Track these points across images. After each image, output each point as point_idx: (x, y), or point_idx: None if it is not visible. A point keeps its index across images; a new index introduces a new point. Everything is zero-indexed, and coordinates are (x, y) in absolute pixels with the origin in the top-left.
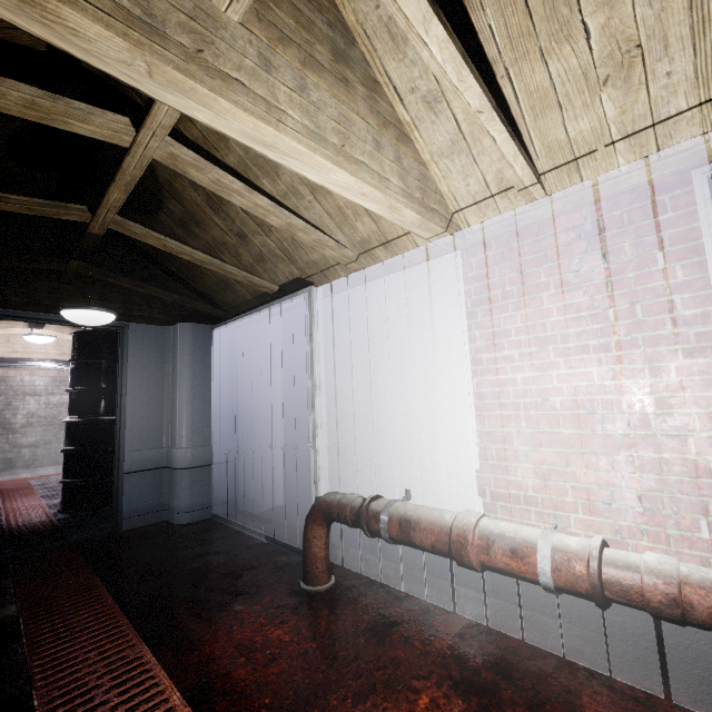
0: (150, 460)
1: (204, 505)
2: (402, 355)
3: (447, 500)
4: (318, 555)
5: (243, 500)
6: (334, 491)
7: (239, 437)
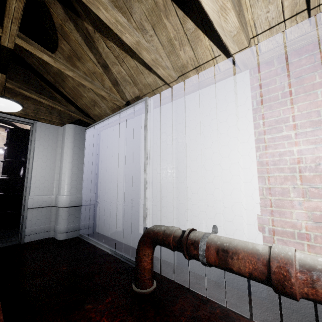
0: (45, 201)
1: (75, 229)
2: (203, 140)
3: (234, 232)
4: (146, 268)
5: (98, 226)
6: (153, 223)
7: (98, 191)
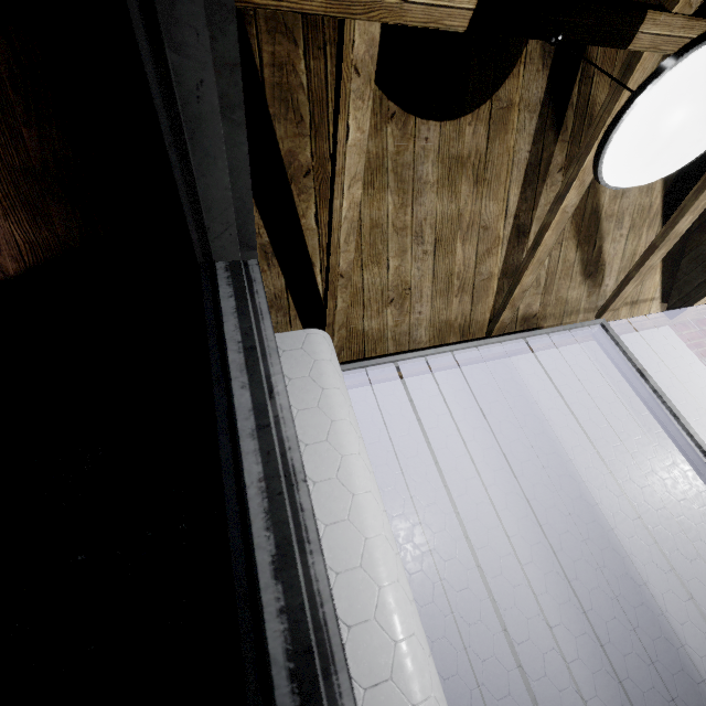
0: None
1: None
2: (681, 407)
3: None
4: None
5: None
6: None
7: None
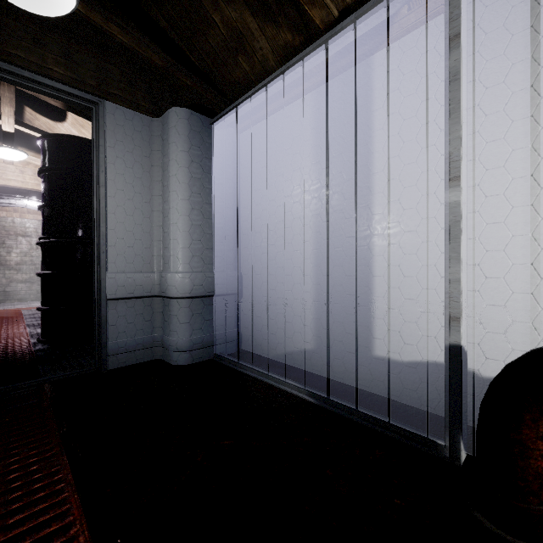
0: (139, 285)
1: (205, 343)
2: None
3: None
4: None
5: (246, 339)
6: (425, 335)
7: (241, 267)
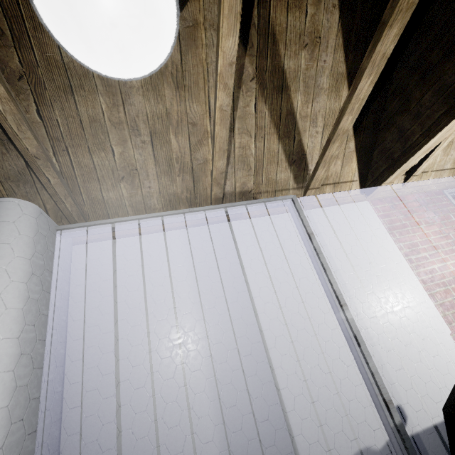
0: None
1: None
2: (357, 261)
3: (448, 368)
4: None
5: None
6: (336, 432)
7: (63, 450)
